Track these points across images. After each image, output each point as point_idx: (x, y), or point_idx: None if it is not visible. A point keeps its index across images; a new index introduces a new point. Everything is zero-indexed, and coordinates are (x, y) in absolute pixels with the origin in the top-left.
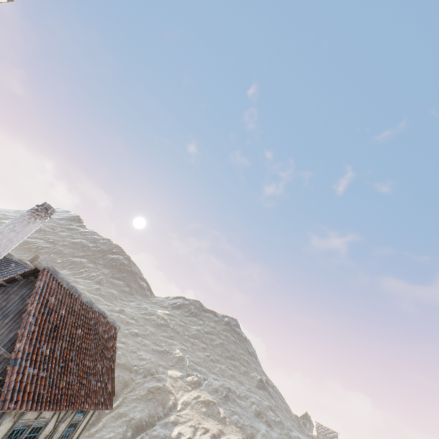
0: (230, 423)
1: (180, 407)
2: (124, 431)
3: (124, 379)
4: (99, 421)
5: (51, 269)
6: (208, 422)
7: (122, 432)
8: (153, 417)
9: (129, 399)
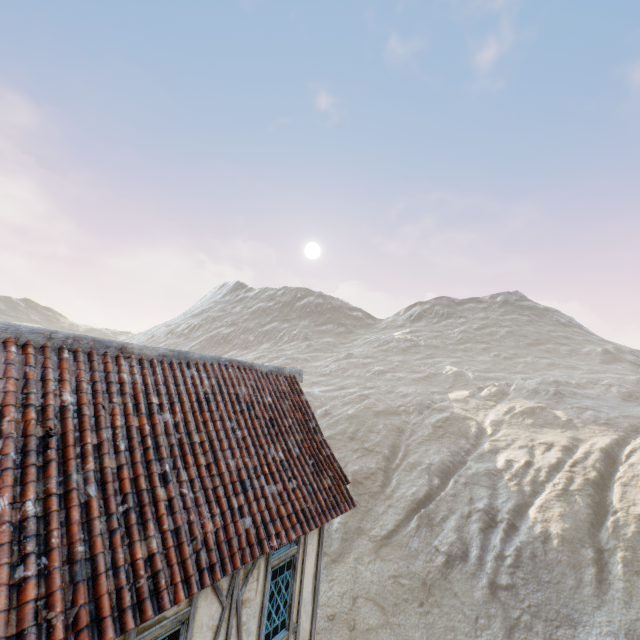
0: (584, 424)
1: (489, 430)
2: (427, 482)
3: (394, 426)
4: (389, 480)
5: None
6: (545, 434)
7: (425, 483)
8: (458, 454)
9: (414, 445)
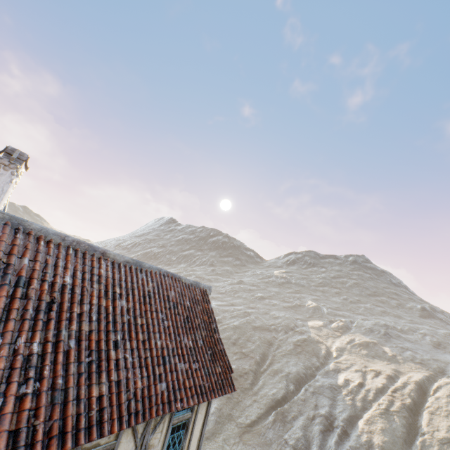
0: (404, 361)
1: (335, 354)
2: (285, 386)
3: (266, 339)
4: (257, 380)
5: None
6: (376, 363)
7: (283, 387)
8: (310, 368)
9: (279, 356)
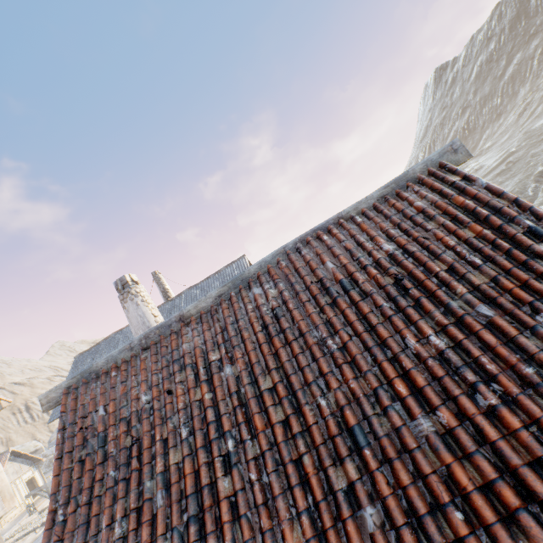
0: None
1: None
2: None
3: None
4: None
5: (76, 382)
6: None
7: None
8: None
9: None
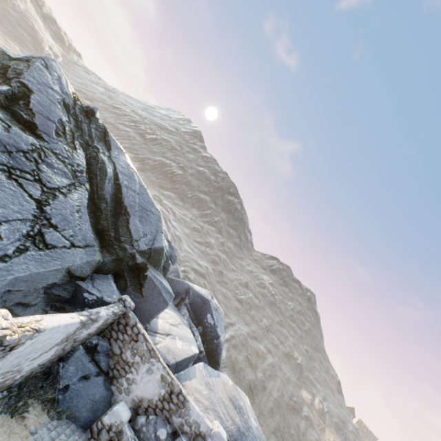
0: None
1: None
2: None
3: (296, 431)
4: None
5: None
6: None
7: None
8: None
9: None
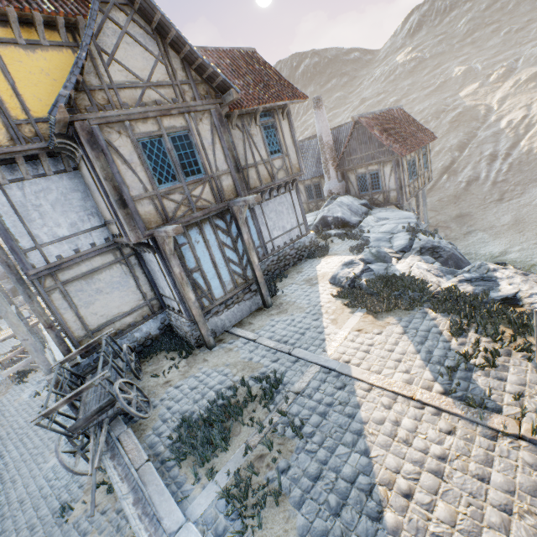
0: None
1: (495, 107)
2: (450, 156)
3: None
4: None
5: (359, 117)
6: None
7: (449, 157)
8: (471, 133)
9: (437, 140)
